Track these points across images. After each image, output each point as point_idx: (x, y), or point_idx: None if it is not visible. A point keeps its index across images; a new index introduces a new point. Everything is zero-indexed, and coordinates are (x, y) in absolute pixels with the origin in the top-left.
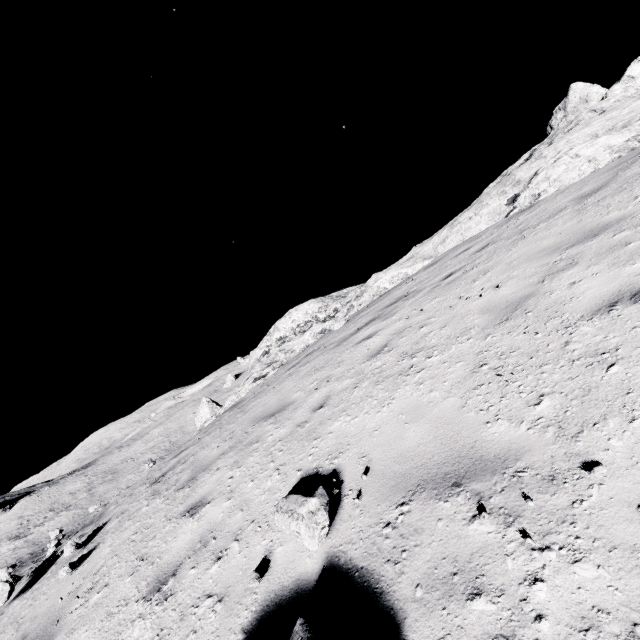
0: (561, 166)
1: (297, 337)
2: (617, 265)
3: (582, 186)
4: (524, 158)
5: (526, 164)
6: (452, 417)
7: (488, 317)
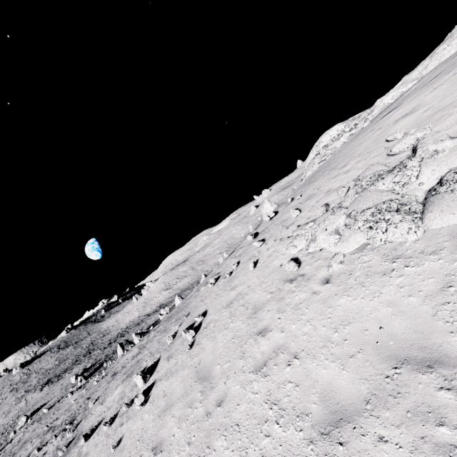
0: None
1: (335, 142)
2: None
3: None
4: None
5: None
6: (436, 107)
7: (450, 83)
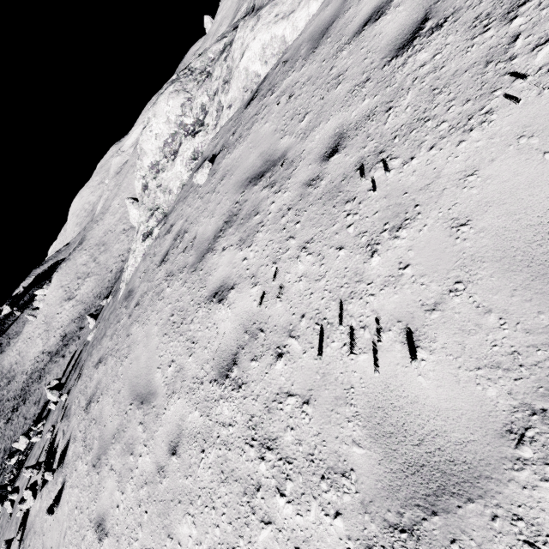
0: None
1: (169, 165)
2: None
3: None
4: None
5: None
6: None
7: (378, 468)
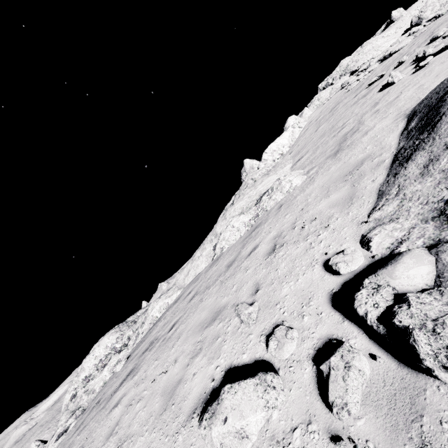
0: (228, 232)
1: (98, 374)
2: (209, 361)
3: (233, 251)
4: (232, 200)
5: (221, 220)
6: None
7: (161, 402)
